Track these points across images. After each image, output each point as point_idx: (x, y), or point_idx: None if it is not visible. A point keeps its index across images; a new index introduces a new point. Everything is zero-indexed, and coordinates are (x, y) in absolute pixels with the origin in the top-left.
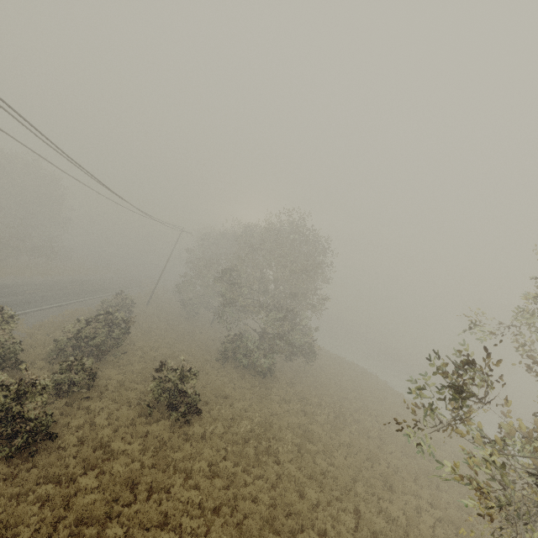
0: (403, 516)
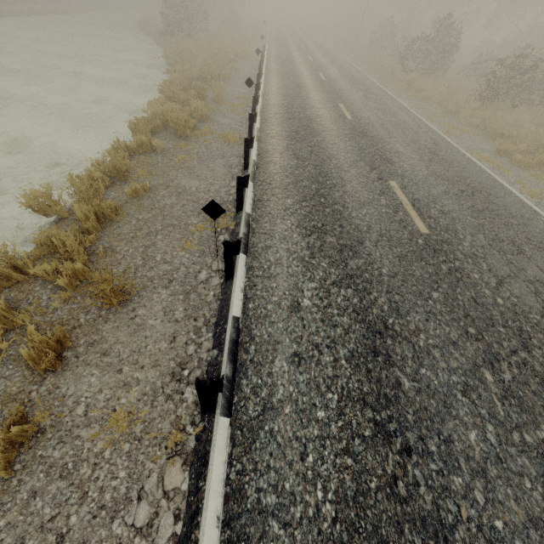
0: None
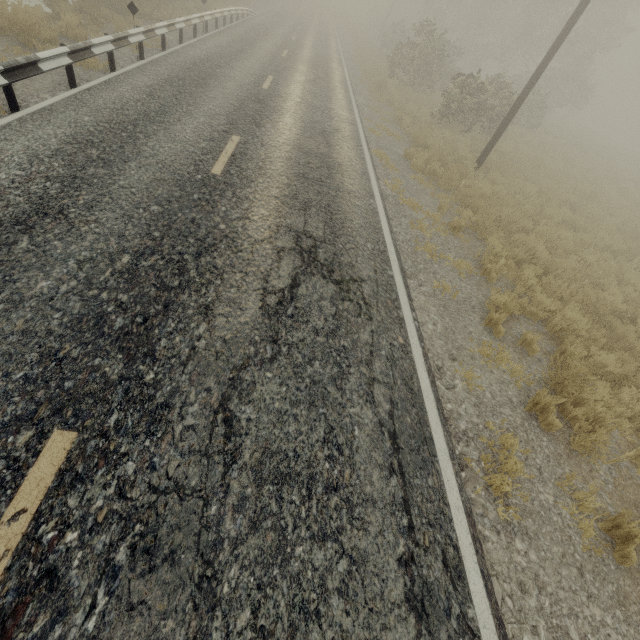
0: None
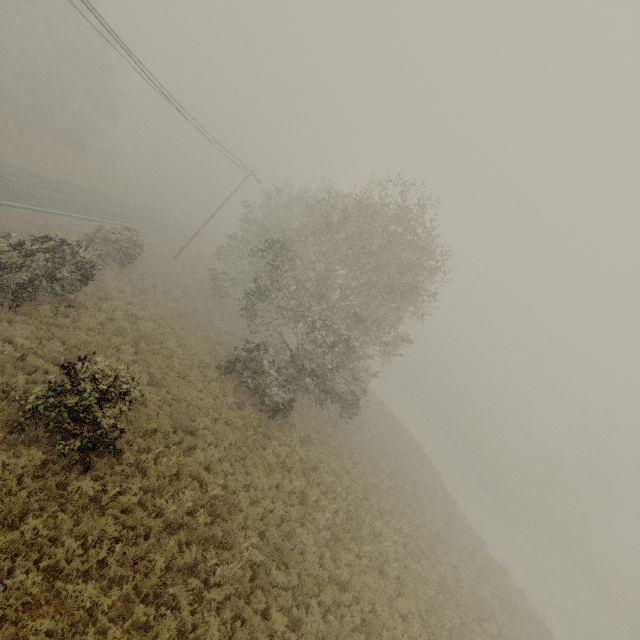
0: None
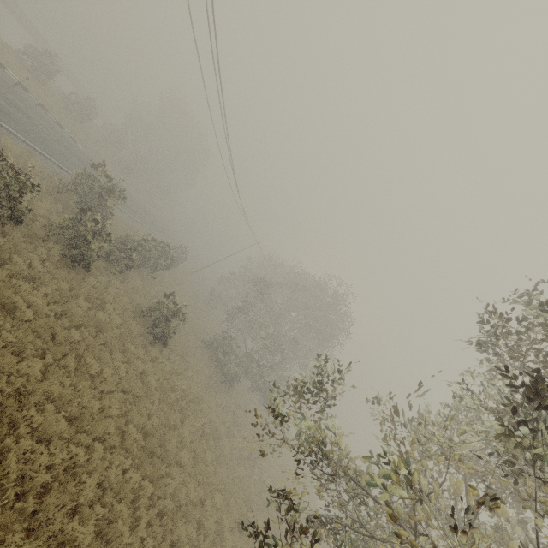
0: (231, 543)
